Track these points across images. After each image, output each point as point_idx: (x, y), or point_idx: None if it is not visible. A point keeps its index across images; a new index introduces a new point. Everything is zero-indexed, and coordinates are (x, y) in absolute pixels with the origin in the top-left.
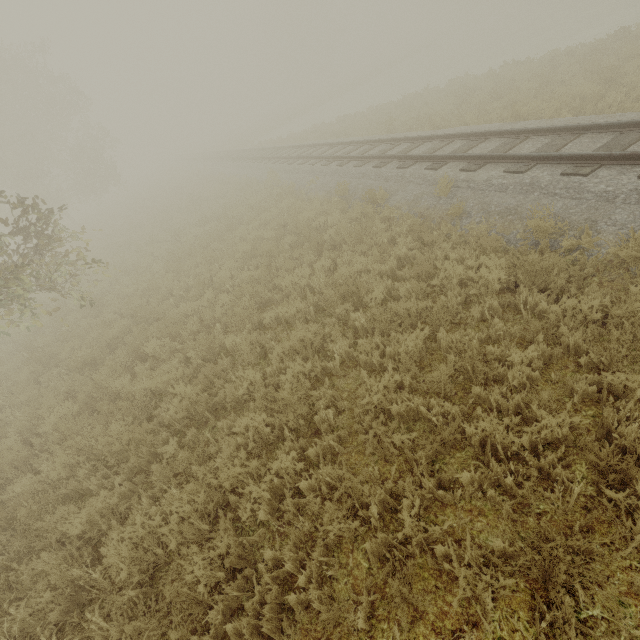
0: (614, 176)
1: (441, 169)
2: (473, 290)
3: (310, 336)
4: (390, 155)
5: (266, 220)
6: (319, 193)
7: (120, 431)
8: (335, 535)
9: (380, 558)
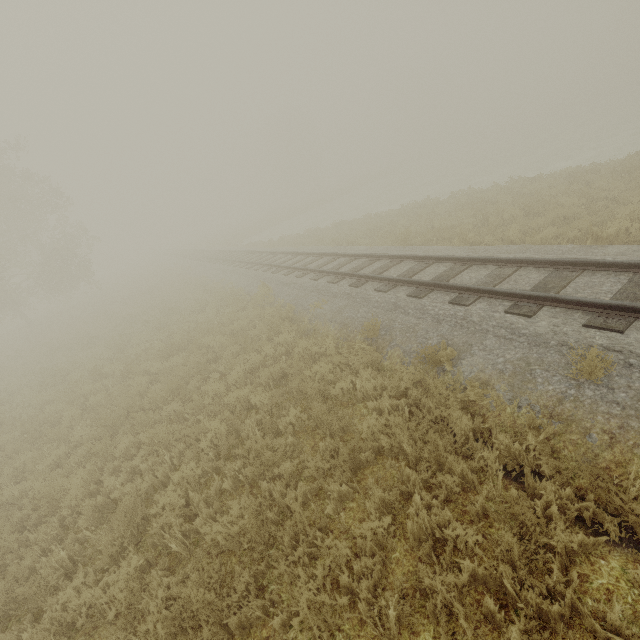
0: None
1: (539, 316)
2: None
3: None
4: (433, 282)
5: (254, 363)
6: (330, 325)
7: None
8: None
9: None
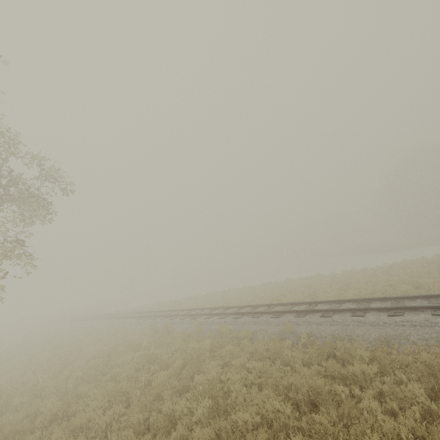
0: (246, 318)
1: (197, 318)
2: (201, 351)
3: (132, 372)
4: (177, 314)
5: (106, 343)
6: (140, 331)
7: (9, 423)
8: (137, 424)
9: (154, 434)
